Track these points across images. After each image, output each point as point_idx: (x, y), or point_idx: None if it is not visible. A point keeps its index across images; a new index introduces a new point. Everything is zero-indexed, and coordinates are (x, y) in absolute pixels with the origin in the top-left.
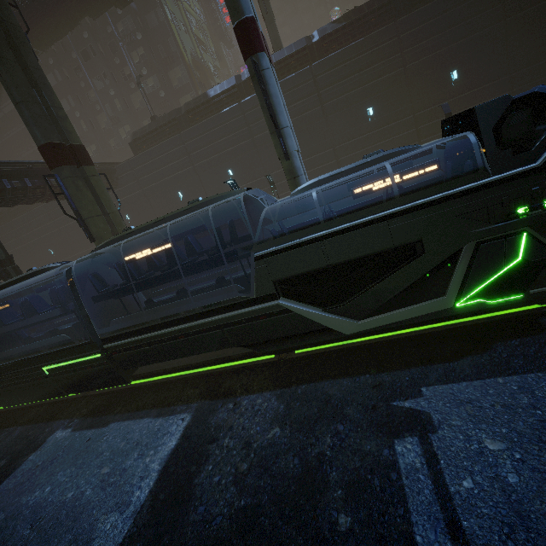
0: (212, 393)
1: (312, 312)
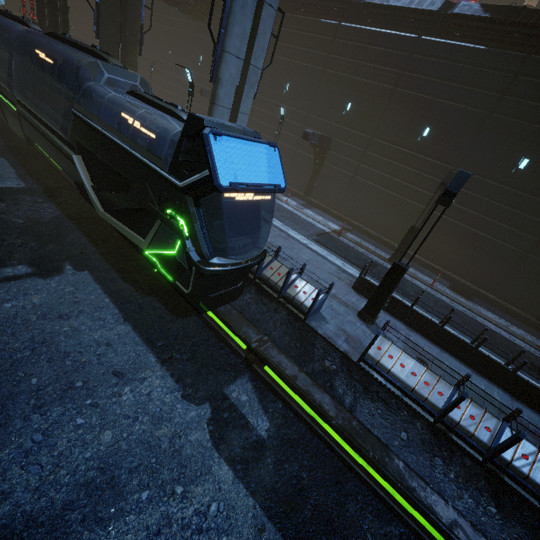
0: (51, 191)
1: (83, 179)
